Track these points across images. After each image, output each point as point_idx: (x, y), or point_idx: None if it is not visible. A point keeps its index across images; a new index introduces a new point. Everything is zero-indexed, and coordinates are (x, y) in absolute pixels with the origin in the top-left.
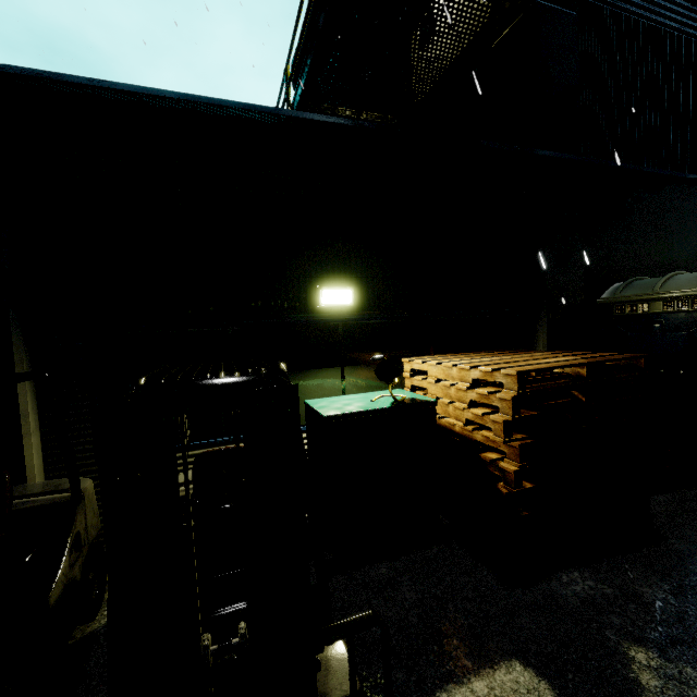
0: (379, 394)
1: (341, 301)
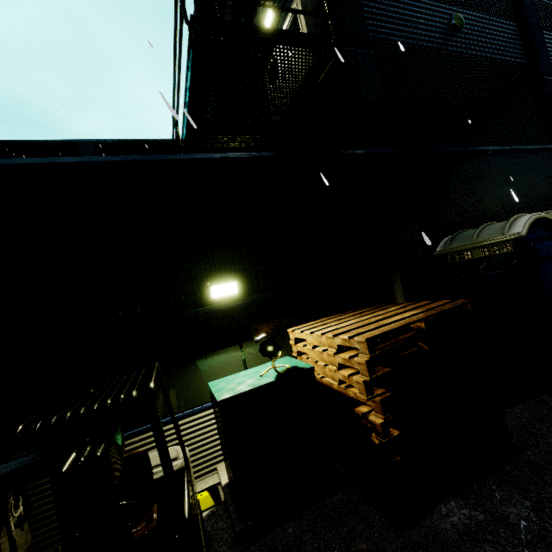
0: (269, 366)
1: (228, 292)
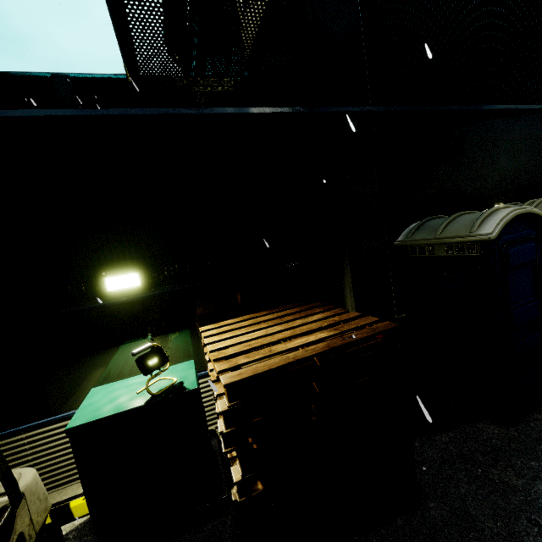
0: (163, 374)
1: (127, 285)
